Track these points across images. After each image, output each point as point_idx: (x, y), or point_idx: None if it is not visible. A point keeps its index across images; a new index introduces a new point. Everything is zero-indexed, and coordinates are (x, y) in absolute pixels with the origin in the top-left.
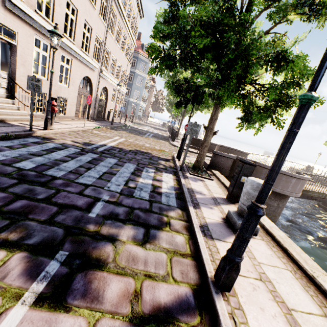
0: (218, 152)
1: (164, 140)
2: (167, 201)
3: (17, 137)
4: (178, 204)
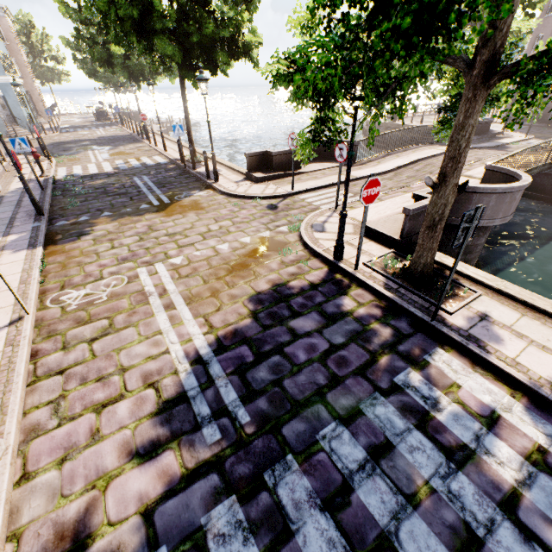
0: (417, 207)
1: (197, 189)
2: None
3: None
4: None
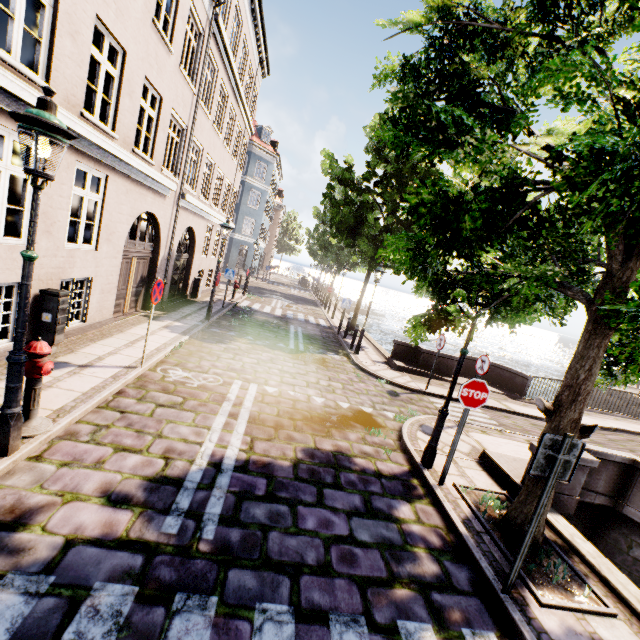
0: None
1: (335, 352)
2: None
3: None
4: None
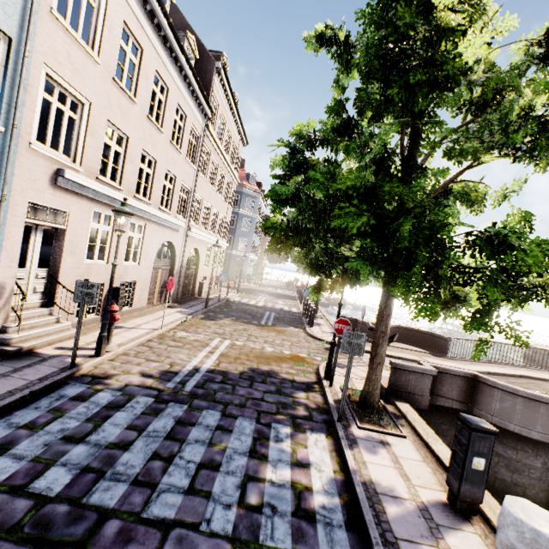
0: (401, 363)
1: (295, 326)
2: (330, 543)
3: (48, 388)
4: None
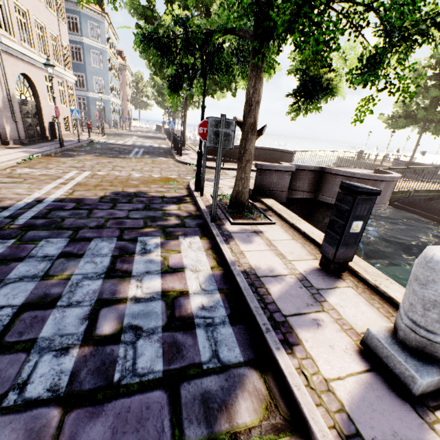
0: (265, 164)
1: (165, 157)
2: (214, 347)
3: None
4: (243, 343)
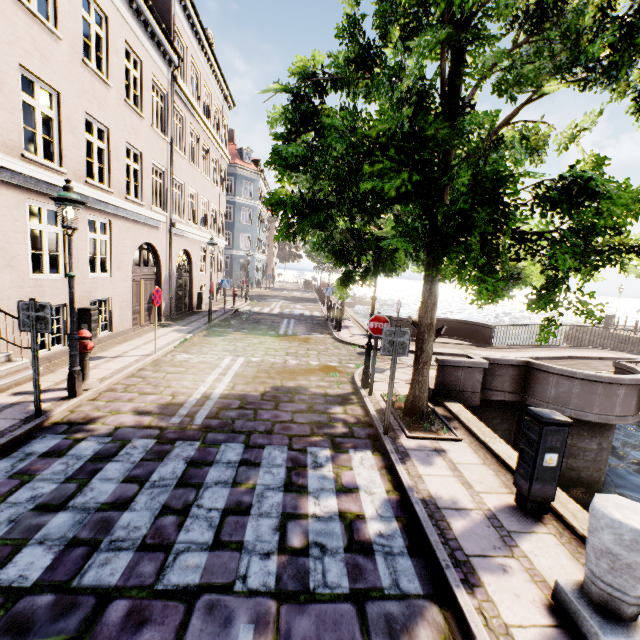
0: (448, 360)
1: (320, 332)
2: (393, 575)
3: (7, 447)
4: (422, 577)
